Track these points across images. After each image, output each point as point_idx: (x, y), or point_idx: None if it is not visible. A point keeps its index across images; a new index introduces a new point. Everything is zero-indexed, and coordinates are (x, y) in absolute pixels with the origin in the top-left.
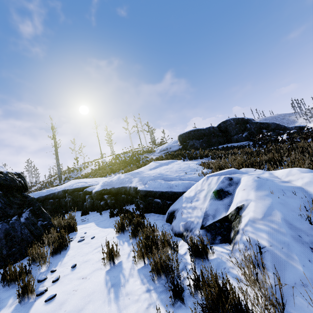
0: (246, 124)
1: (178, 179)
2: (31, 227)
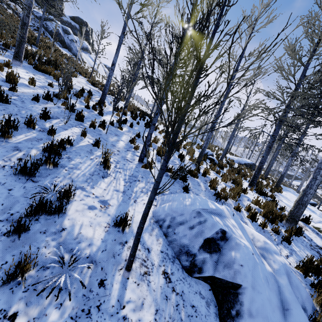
0: None
1: None
2: None
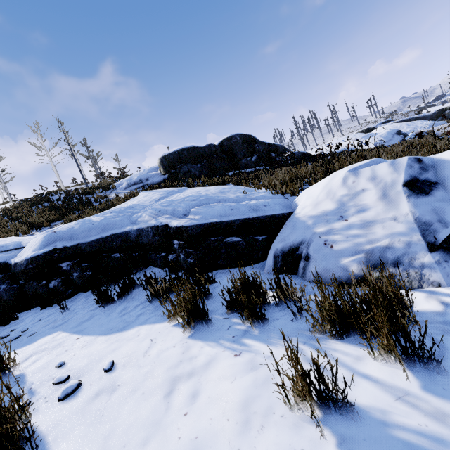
0: (255, 144)
1: (249, 200)
2: None
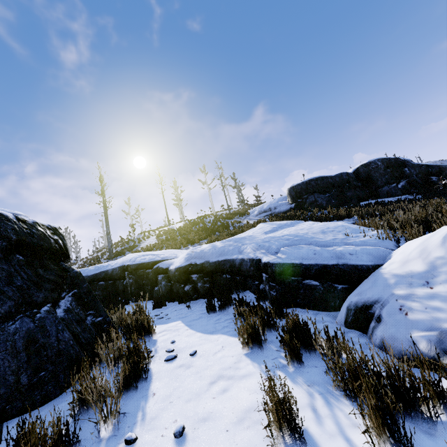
0: (404, 168)
1: (342, 244)
2: (75, 327)
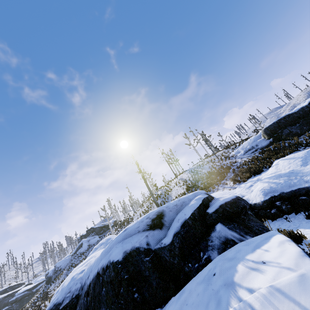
0: None
1: None
2: None
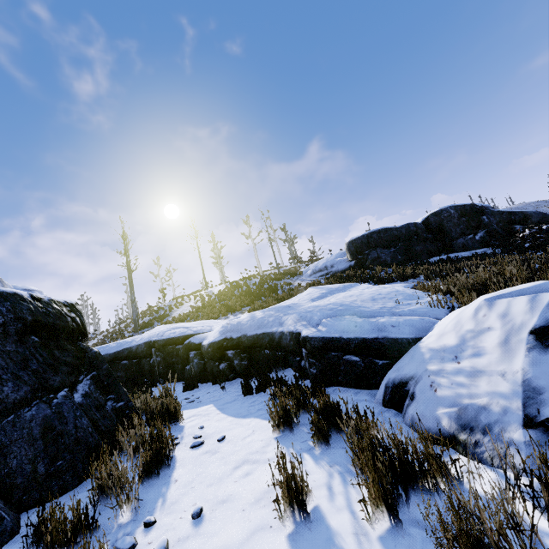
0: (481, 216)
1: (389, 314)
2: (94, 414)
